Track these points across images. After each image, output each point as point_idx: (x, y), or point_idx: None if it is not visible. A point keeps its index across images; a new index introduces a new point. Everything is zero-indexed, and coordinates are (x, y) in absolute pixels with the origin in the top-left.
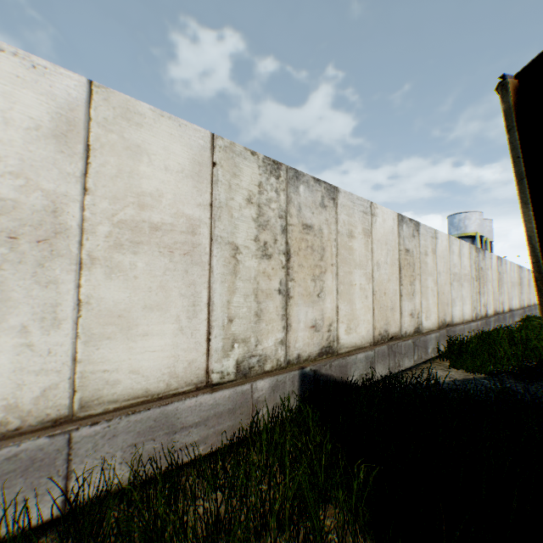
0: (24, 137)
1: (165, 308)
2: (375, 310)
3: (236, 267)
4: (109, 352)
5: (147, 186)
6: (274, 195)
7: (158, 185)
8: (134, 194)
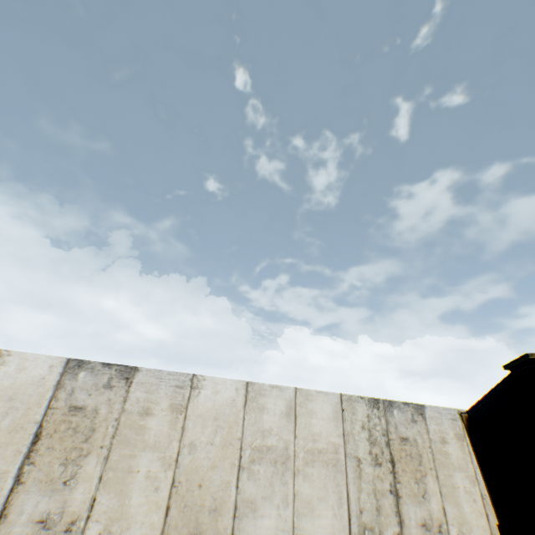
0: (278, 418)
1: (327, 499)
2: (488, 514)
3: (360, 472)
4: (305, 523)
5: (315, 429)
6: (377, 420)
7: (320, 427)
8: (311, 434)
